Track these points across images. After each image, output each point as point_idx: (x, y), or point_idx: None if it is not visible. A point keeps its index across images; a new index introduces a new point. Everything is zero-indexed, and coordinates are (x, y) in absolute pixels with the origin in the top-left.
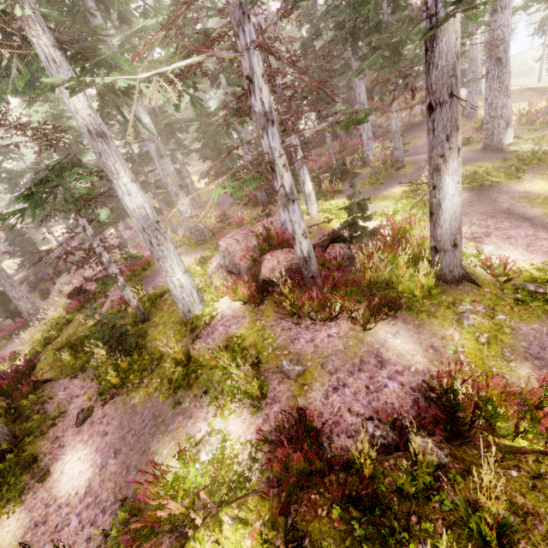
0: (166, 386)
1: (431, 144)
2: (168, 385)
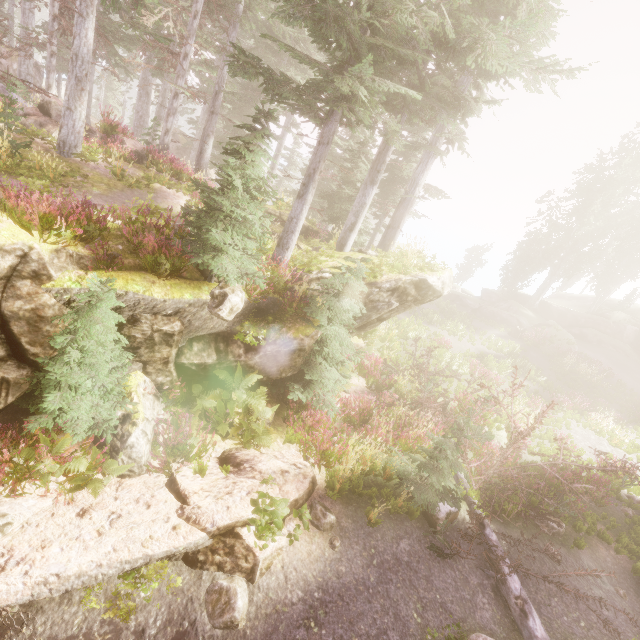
0: (119, 188)
1: (209, 125)
2: (121, 188)
